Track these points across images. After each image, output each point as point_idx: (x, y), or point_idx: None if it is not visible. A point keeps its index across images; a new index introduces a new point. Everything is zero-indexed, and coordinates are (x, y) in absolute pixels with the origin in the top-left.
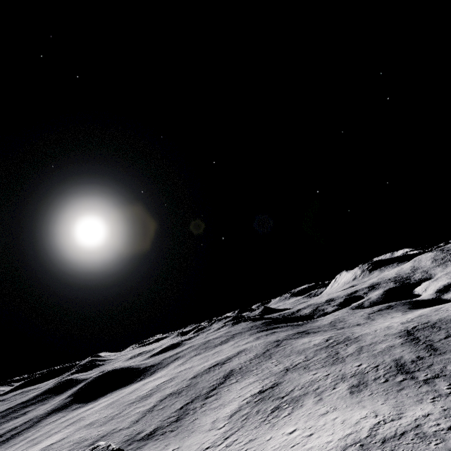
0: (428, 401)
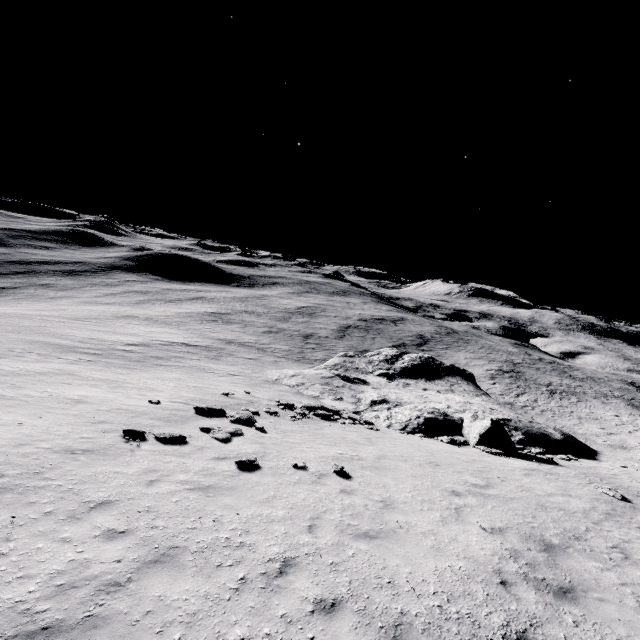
0: None
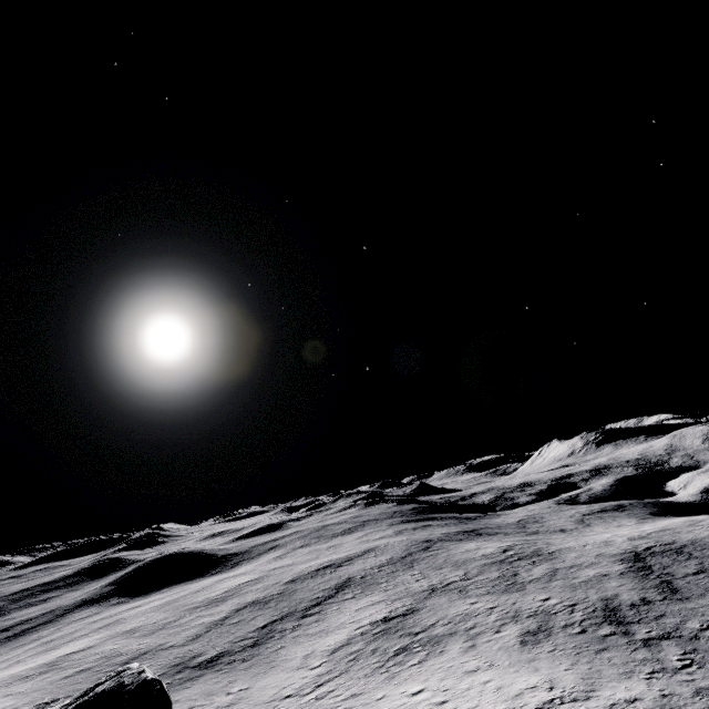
0: (641, 676)
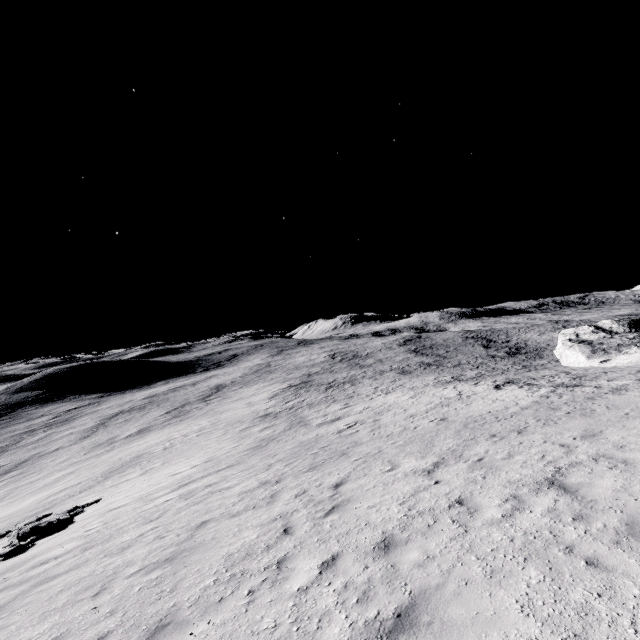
0: None
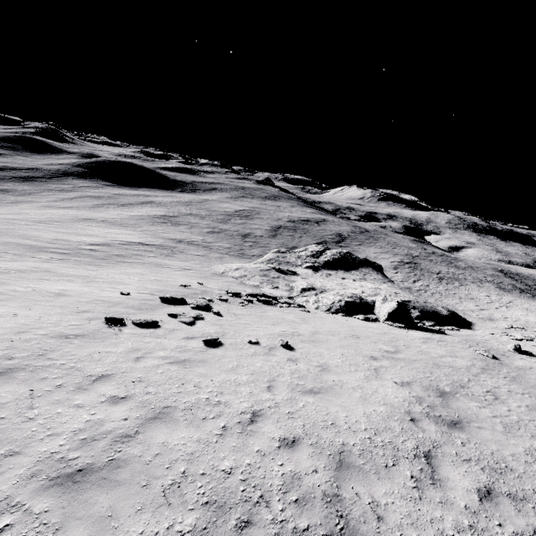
0: None
